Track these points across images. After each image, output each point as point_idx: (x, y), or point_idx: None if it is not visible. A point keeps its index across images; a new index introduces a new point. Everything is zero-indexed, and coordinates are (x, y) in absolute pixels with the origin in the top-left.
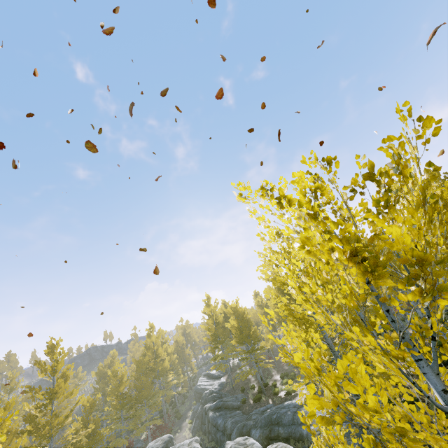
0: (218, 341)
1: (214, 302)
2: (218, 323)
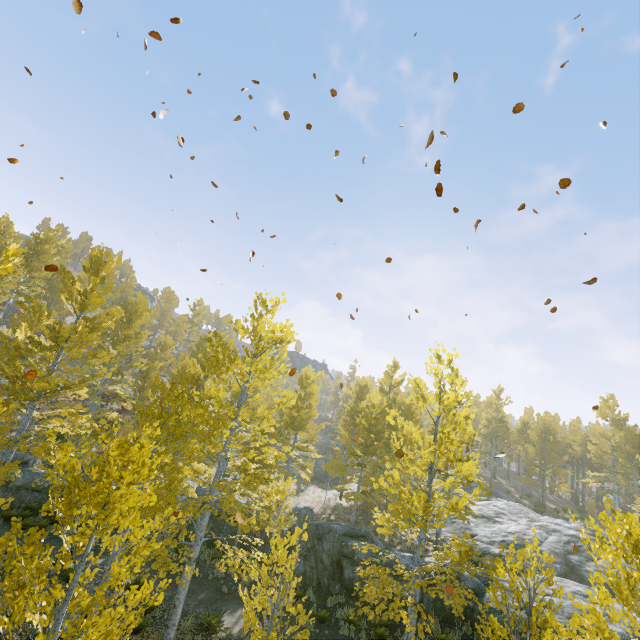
0: (497, 438)
1: (506, 399)
2: (504, 421)
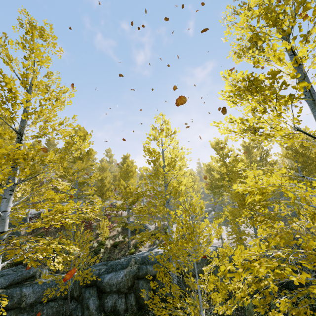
0: None
1: None
2: None
